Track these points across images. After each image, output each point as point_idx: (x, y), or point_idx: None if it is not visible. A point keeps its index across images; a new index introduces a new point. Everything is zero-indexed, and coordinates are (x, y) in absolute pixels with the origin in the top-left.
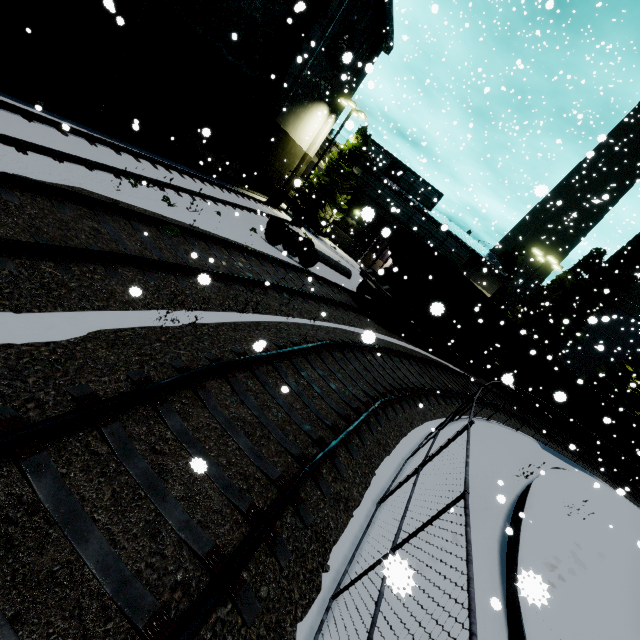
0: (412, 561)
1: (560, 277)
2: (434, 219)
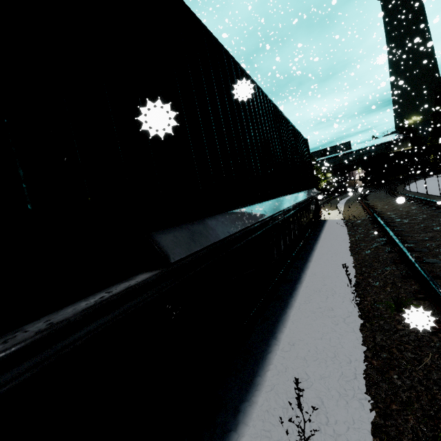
0: (418, 184)
1: (434, 111)
2: (357, 150)
